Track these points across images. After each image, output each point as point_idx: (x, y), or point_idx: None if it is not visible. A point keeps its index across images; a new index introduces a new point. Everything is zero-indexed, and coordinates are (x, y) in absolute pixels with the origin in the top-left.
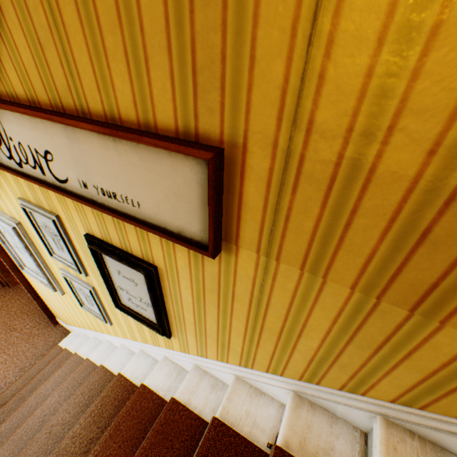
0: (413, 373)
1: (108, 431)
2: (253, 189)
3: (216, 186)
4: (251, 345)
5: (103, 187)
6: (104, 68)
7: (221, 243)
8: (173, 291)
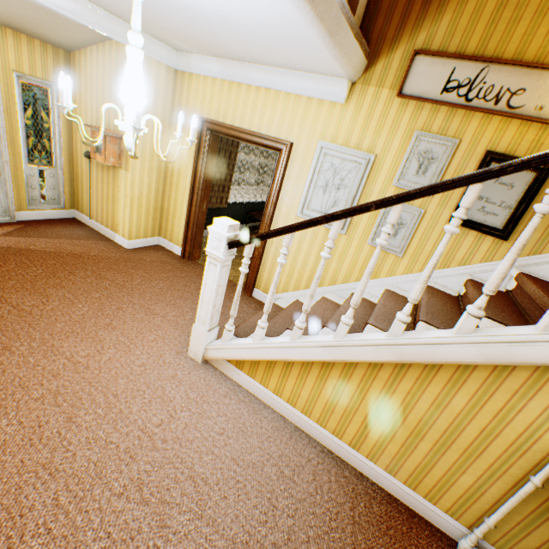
0: None
1: (474, 287)
2: None
3: None
4: None
5: None
6: None
7: None
8: None
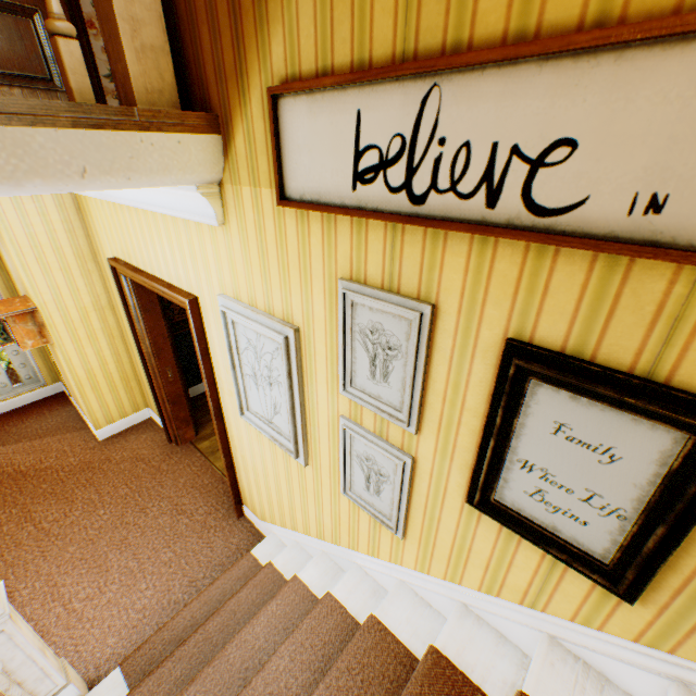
0: None
1: None
2: None
3: None
4: None
5: None
6: None
7: None
8: None
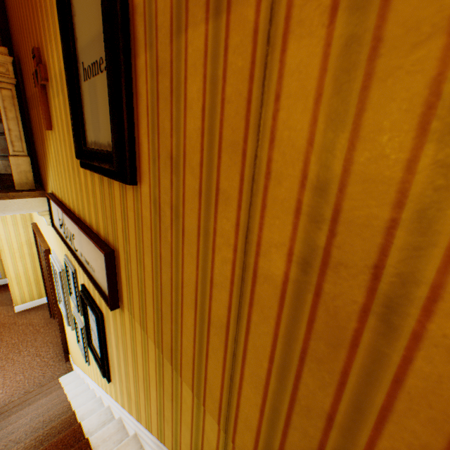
0: (187, 428)
1: None
2: (123, 273)
3: (109, 268)
4: (138, 395)
5: (86, 257)
6: (90, 207)
7: (120, 302)
8: (110, 335)
